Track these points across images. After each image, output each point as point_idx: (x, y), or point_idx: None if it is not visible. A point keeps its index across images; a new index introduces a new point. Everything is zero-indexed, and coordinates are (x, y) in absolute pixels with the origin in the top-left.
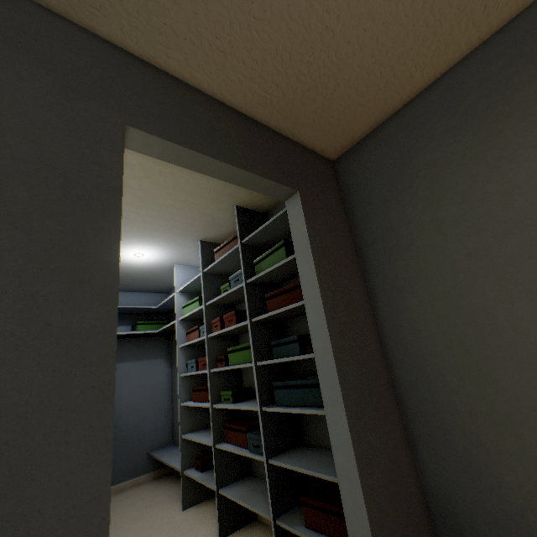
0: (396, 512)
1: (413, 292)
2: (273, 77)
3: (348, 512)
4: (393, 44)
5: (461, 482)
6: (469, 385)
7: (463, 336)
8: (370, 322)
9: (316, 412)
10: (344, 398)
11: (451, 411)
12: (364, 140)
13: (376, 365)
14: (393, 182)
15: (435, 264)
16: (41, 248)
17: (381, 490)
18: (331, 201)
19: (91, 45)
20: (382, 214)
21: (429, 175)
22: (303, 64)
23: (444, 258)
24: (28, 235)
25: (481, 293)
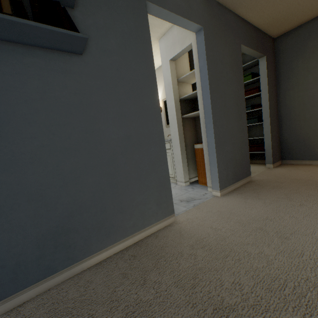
0: (275, 141)
1: (292, 90)
2: (273, 17)
3: (265, 140)
4: (316, 5)
5: (291, 135)
6: (301, 113)
7: (303, 101)
8: (276, 100)
9: (256, 124)
10: (269, 117)
11: (294, 120)
12: (290, 32)
13: (275, 111)
14: (297, 52)
15: (302, 81)
16: (237, 80)
17: (273, 136)
18: (272, 58)
19: (234, 18)
20: (289, 63)
21: (310, 51)
22: (285, 13)
23: (306, 79)
24: (236, 77)
25: (313, 89)
